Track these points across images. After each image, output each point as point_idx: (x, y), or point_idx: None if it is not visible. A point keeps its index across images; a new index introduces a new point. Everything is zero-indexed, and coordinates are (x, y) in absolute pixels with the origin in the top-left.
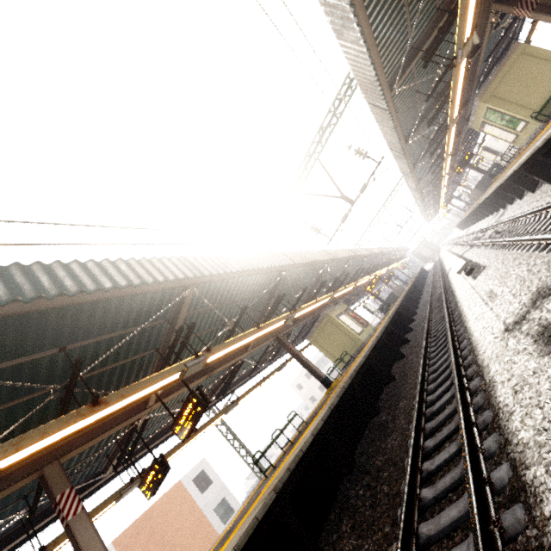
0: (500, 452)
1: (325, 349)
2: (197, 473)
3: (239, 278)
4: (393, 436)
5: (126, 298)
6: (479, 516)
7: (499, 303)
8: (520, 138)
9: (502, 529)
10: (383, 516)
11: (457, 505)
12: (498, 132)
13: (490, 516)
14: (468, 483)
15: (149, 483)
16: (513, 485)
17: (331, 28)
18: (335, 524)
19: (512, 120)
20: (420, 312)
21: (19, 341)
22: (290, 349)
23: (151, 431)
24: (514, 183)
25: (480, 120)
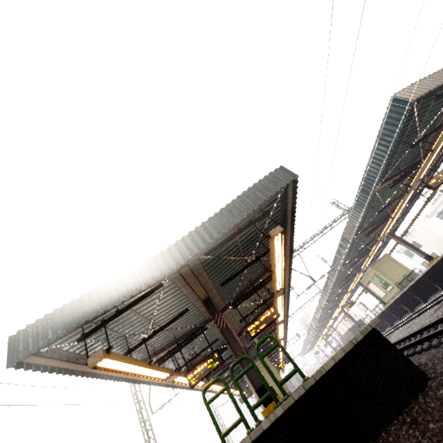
0: None
1: None
2: None
3: None
4: None
5: None
6: None
7: (419, 320)
8: (387, 296)
9: None
10: None
11: None
12: (376, 289)
13: None
14: None
15: (201, 370)
16: None
17: (352, 206)
18: None
19: (385, 284)
20: None
21: (263, 228)
22: None
23: None
24: (391, 312)
25: (368, 279)
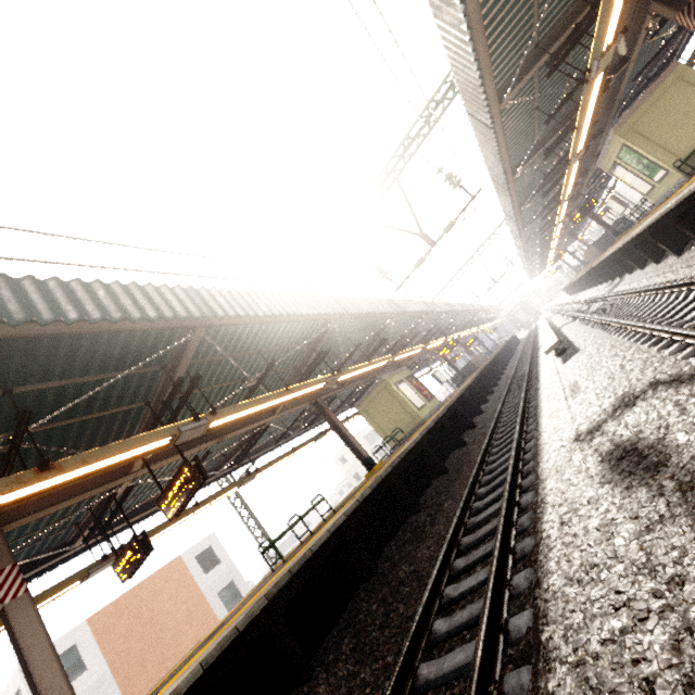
0: (529, 593)
1: (376, 422)
2: (203, 549)
3: (270, 323)
4: (428, 543)
5: (106, 334)
6: (480, 673)
7: (580, 402)
8: (656, 190)
9: (502, 693)
10: (390, 642)
11: (466, 649)
12: (632, 178)
13: (494, 673)
14: (481, 628)
15: (125, 564)
16: (529, 639)
17: None
18: (335, 642)
19: (650, 166)
20: (498, 391)
21: None
22: (330, 418)
23: (140, 499)
24: (636, 249)
25: (612, 159)
